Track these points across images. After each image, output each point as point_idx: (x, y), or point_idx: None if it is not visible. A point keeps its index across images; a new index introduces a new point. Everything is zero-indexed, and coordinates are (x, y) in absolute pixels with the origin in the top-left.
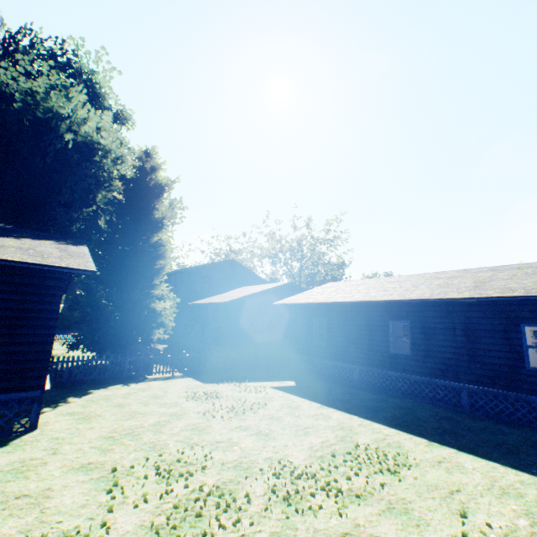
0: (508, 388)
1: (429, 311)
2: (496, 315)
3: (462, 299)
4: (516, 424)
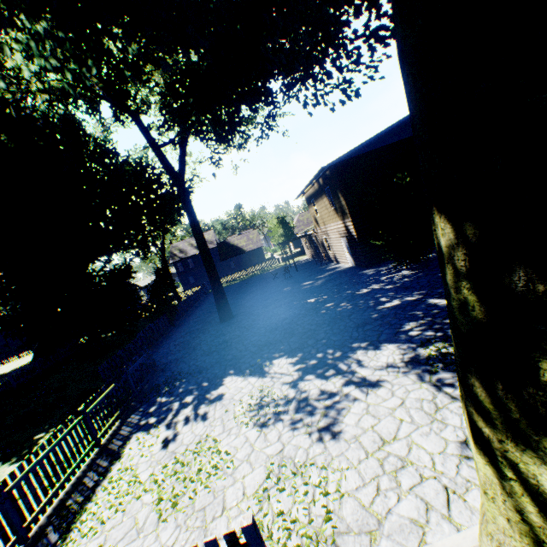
0: None
1: None
2: None
3: None
4: None
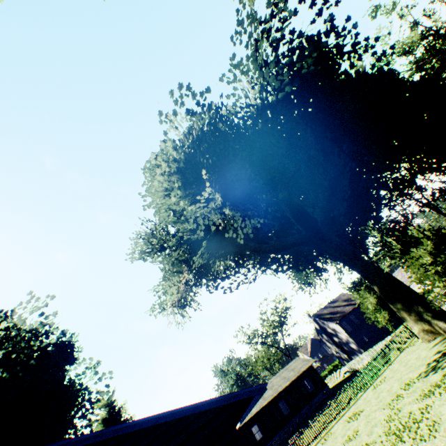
0: (286, 424)
1: (259, 414)
2: (273, 404)
3: (267, 402)
4: (292, 433)
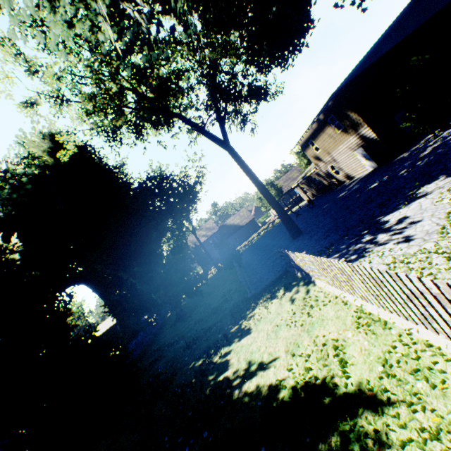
0: None
1: None
2: None
3: None
4: None
